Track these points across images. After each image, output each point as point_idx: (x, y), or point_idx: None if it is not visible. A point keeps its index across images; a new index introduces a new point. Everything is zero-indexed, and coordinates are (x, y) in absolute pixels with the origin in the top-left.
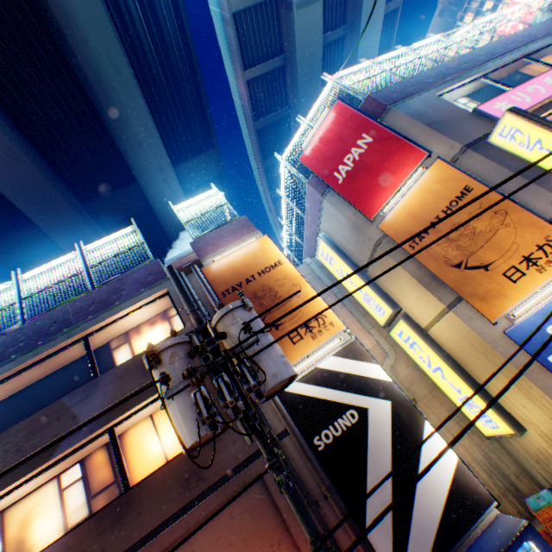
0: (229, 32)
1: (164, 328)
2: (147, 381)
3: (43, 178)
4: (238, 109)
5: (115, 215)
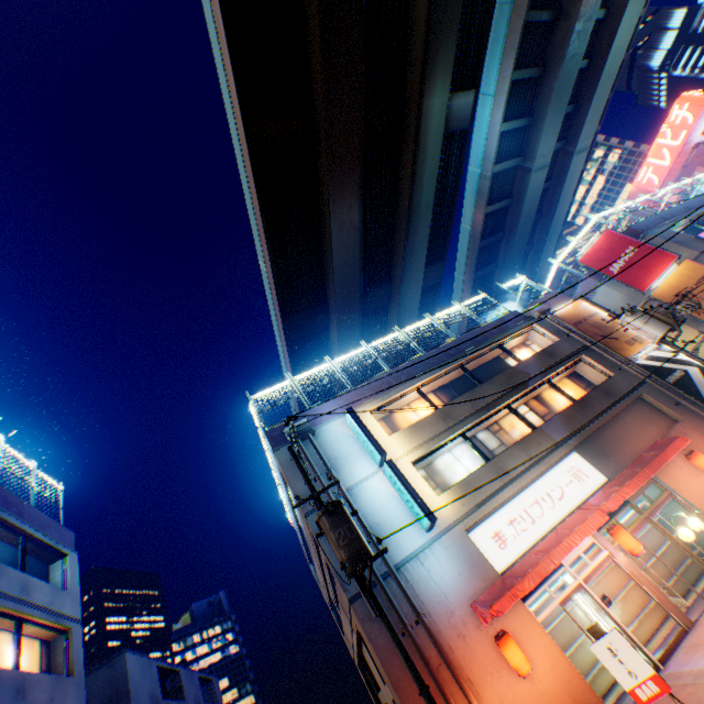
0: (484, 183)
1: (527, 348)
2: (555, 361)
3: (358, 270)
4: (463, 233)
5: (367, 306)
